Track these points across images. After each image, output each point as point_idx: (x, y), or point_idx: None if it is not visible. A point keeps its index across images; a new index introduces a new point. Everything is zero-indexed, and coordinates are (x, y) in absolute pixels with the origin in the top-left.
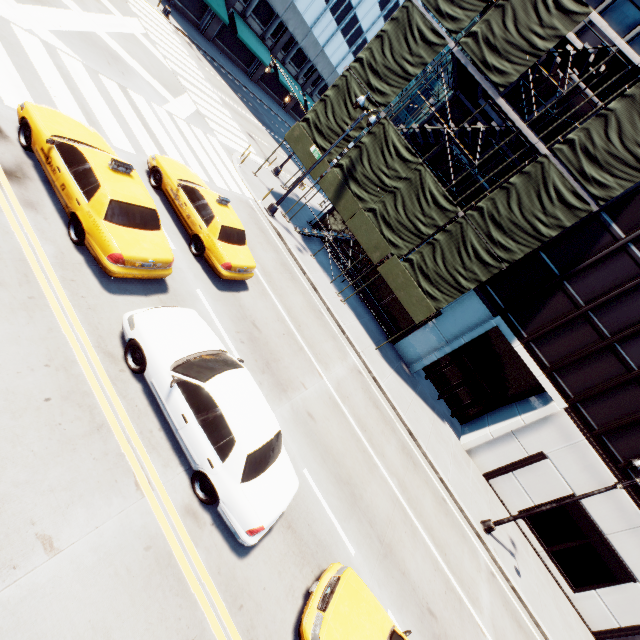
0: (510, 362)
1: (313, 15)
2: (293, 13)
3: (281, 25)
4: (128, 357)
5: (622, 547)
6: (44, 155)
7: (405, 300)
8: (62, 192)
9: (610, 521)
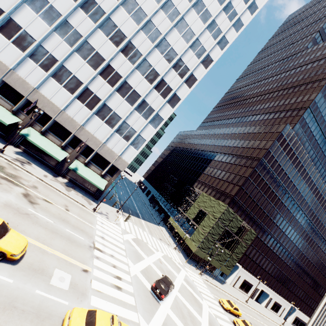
0: None
1: None
2: None
3: None
4: None
5: (251, 282)
6: None
7: (225, 272)
8: None
9: (249, 279)
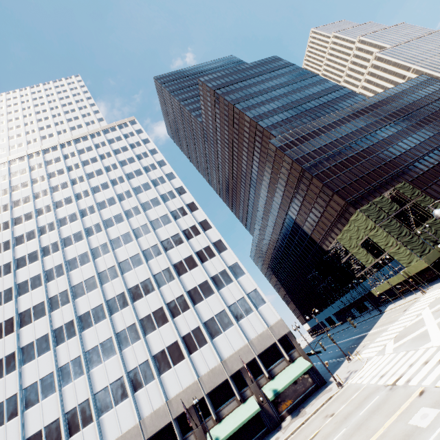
0: None
1: None
2: None
3: None
4: None
5: None
6: None
7: None
8: None
9: None
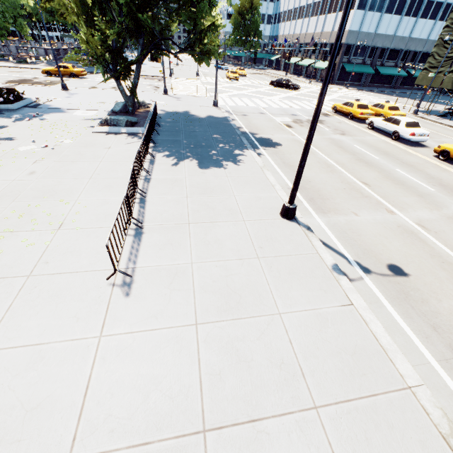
0: None
1: (426, 32)
2: (411, 42)
3: (405, 52)
4: (369, 127)
5: None
6: (340, 108)
7: None
8: (345, 111)
9: None
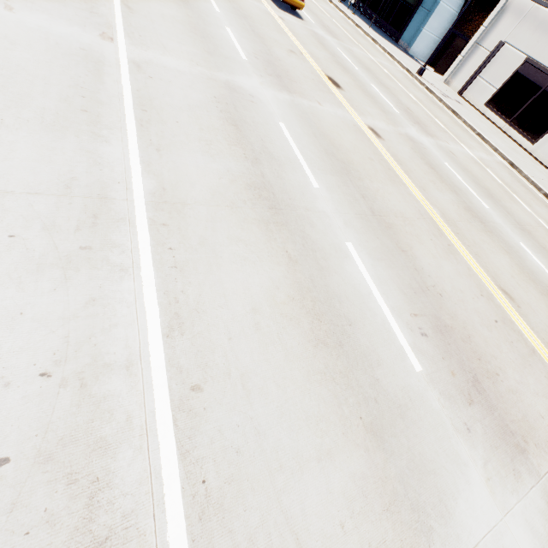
0: (490, 5)
1: None
2: None
3: None
4: None
5: None
6: None
7: None
8: None
9: None
